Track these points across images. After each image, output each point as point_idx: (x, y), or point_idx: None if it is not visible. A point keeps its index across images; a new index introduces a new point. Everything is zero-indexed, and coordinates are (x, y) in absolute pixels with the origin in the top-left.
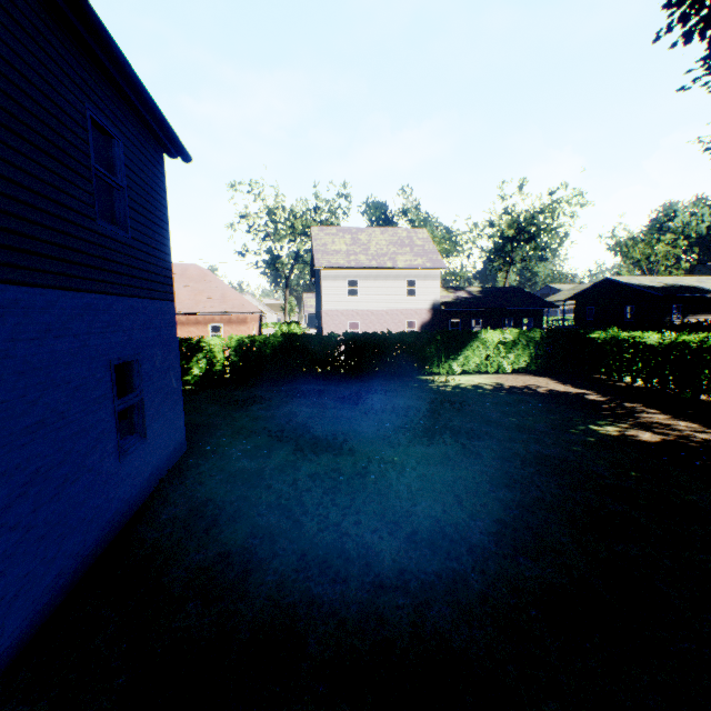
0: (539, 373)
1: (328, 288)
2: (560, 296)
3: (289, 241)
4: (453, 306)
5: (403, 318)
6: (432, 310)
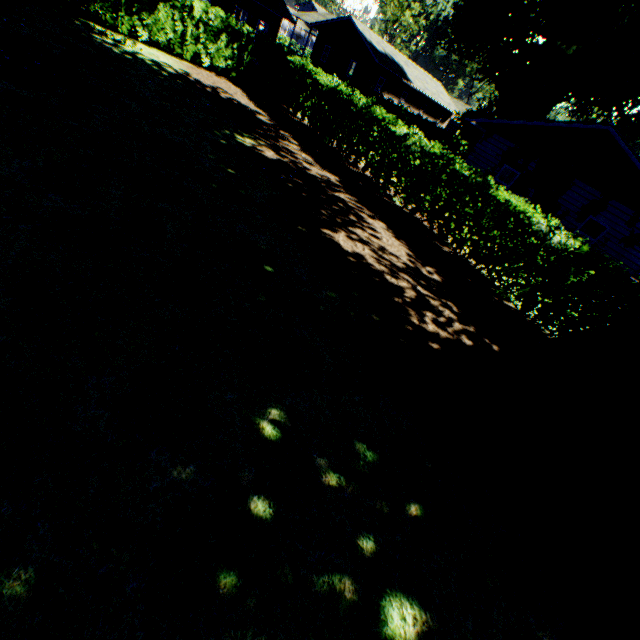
0: (238, 84)
1: None
2: (310, 18)
3: None
4: None
5: None
6: None
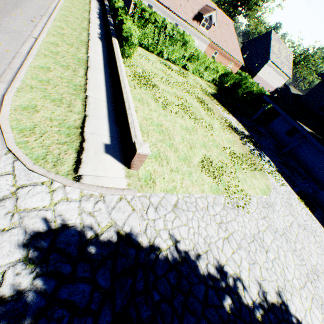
0: None
1: (264, 68)
2: None
3: (237, 1)
4: (281, 91)
5: (268, 88)
6: (275, 89)
